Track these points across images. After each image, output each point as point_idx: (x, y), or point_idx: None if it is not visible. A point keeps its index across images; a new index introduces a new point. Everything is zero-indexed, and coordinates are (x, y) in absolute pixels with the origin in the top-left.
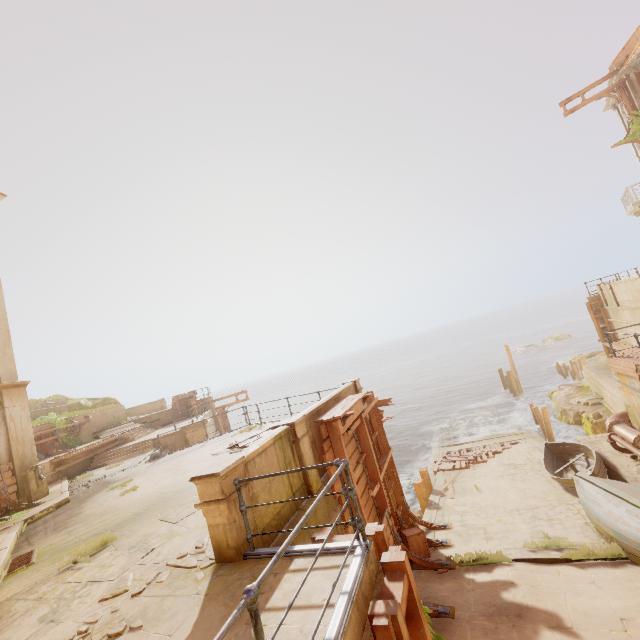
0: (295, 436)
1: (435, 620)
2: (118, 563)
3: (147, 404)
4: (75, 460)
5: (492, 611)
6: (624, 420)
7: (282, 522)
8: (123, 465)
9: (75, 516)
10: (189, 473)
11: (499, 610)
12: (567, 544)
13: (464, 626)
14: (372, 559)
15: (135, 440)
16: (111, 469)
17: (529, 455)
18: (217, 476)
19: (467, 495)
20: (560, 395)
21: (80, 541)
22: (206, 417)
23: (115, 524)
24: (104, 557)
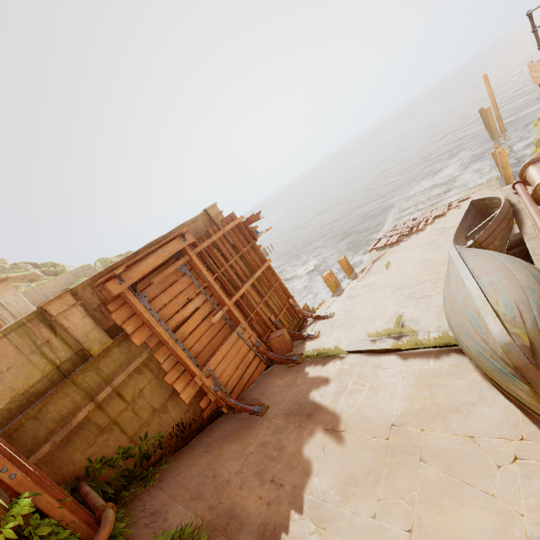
0: (50, 315)
1: (249, 418)
2: None
3: None
4: None
5: (293, 410)
6: None
7: (33, 398)
8: None
9: None
10: None
11: (299, 409)
12: (409, 331)
13: (264, 425)
14: None
15: None
16: None
17: None
18: None
19: (375, 275)
20: None
21: None
22: None
23: None
24: None
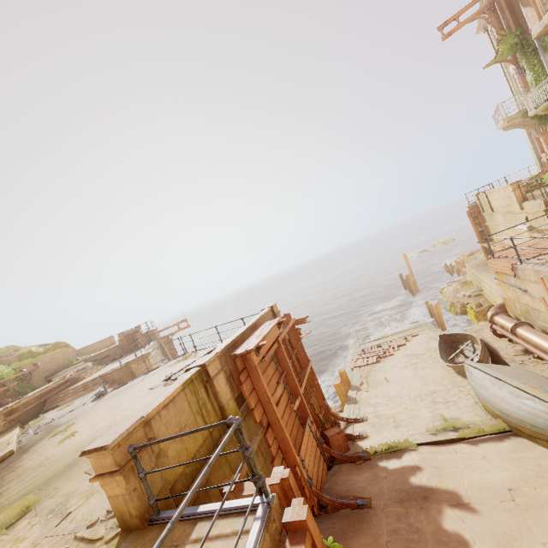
0: (208, 376)
1: (355, 512)
2: (31, 535)
3: (97, 343)
4: (26, 407)
5: (403, 496)
6: (502, 311)
7: (198, 465)
8: (72, 405)
9: (13, 471)
10: (125, 412)
11: (408, 495)
12: (461, 424)
13: (380, 515)
14: (275, 516)
15: (86, 378)
16: (61, 411)
17: (427, 345)
18: (106, 449)
19: (379, 387)
20: (449, 291)
21: (7, 505)
22: (151, 348)
23: (45, 480)
24: (21, 527)
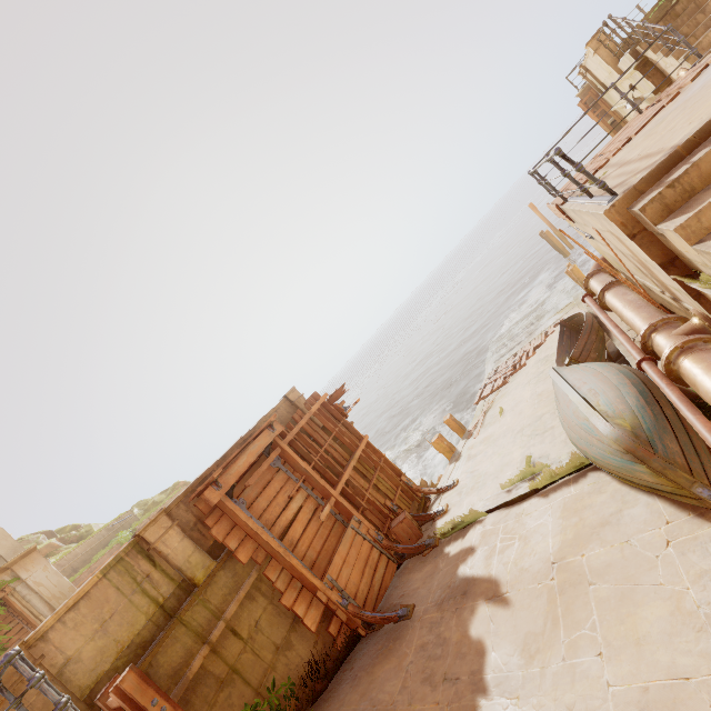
0: (148, 543)
1: (395, 627)
2: None
3: None
4: None
5: (445, 596)
6: (598, 269)
7: (140, 651)
8: None
9: None
10: None
11: (451, 592)
12: (541, 467)
13: (415, 626)
14: None
15: None
16: None
17: None
18: None
19: (490, 426)
20: None
21: None
22: None
23: None
24: None
